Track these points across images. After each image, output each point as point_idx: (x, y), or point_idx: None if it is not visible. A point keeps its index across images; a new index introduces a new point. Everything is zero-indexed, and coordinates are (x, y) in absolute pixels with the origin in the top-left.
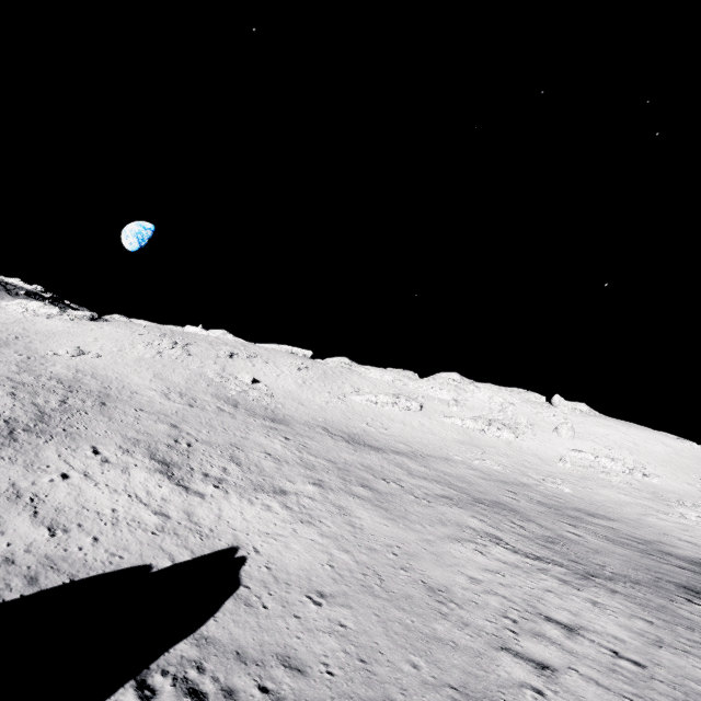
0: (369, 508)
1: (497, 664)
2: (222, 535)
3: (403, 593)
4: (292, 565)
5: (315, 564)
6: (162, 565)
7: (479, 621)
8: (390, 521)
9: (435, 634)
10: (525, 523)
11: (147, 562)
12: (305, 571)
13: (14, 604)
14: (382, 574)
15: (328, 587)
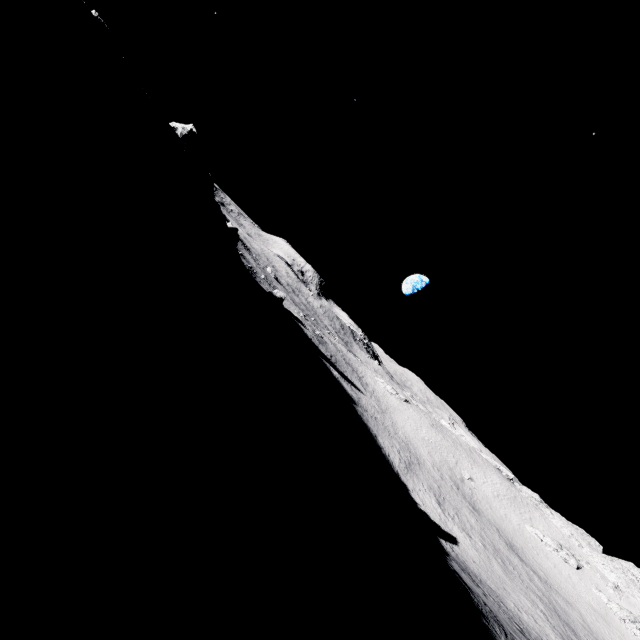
0: (499, 566)
1: (509, 601)
2: (453, 533)
3: (496, 581)
4: (469, 553)
5: (475, 558)
6: (442, 528)
7: (512, 599)
8: (504, 574)
9: (498, 588)
10: (571, 634)
11: (439, 525)
12: (472, 556)
13: (425, 515)
14: (492, 575)
15: (477, 563)
